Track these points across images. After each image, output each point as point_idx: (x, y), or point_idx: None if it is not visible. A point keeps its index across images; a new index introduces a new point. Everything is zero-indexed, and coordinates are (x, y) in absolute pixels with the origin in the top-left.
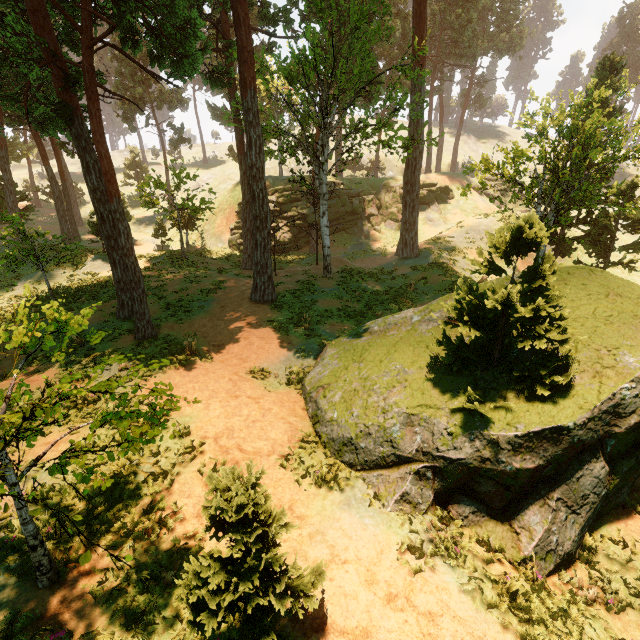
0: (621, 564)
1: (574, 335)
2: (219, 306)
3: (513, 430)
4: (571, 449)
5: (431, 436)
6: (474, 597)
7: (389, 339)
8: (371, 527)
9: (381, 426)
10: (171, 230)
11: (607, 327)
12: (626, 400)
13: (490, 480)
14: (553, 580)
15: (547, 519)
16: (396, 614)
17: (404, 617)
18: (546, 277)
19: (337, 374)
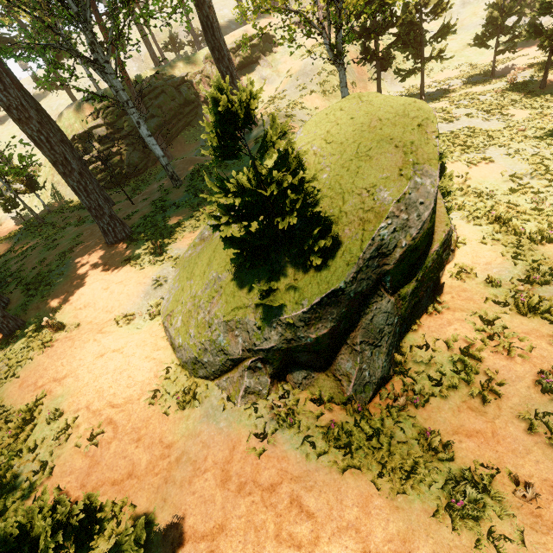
0: (426, 363)
1: (341, 185)
2: (78, 265)
3: (300, 308)
4: (353, 302)
5: (248, 335)
6: (307, 453)
7: (211, 244)
8: (225, 429)
9: (211, 340)
10: (26, 196)
11: (367, 164)
12: (386, 239)
13: (303, 352)
14: (373, 403)
15: (357, 362)
16: (245, 500)
17: (251, 499)
18: (276, 143)
19: (177, 298)
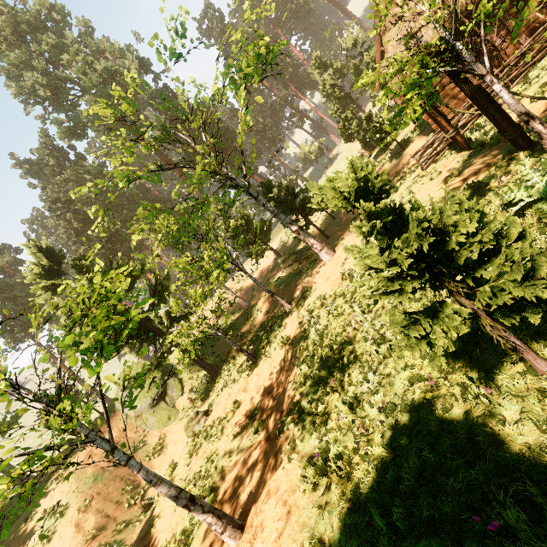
0: None
1: None
2: None
3: None
4: None
5: None
6: None
7: None
8: None
9: None
10: None
11: None
12: None
13: None
14: None
15: None
16: None
17: None
18: None
19: None
